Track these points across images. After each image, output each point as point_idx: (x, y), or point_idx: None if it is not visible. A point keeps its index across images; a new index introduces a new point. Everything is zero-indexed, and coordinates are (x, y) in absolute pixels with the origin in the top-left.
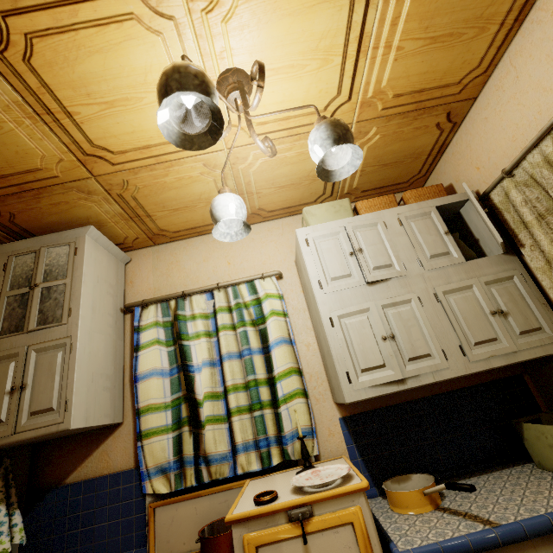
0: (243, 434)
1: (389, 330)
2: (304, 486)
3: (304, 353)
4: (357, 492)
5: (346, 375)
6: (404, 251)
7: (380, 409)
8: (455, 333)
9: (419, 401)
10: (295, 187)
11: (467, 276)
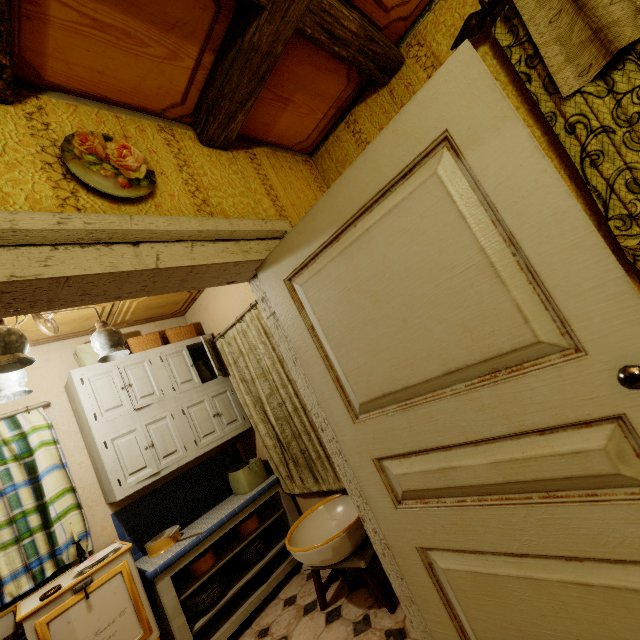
0: (10, 565)
1: (150, 441)
2: (86, 567)
3: (77, 472)
4: (125, 553)
5: (118, 481)
6: (164, 381)
7: (146, 495)
8: (193, 432)
9: (174, 479)
10: (67, 324)
11: (202, 394)
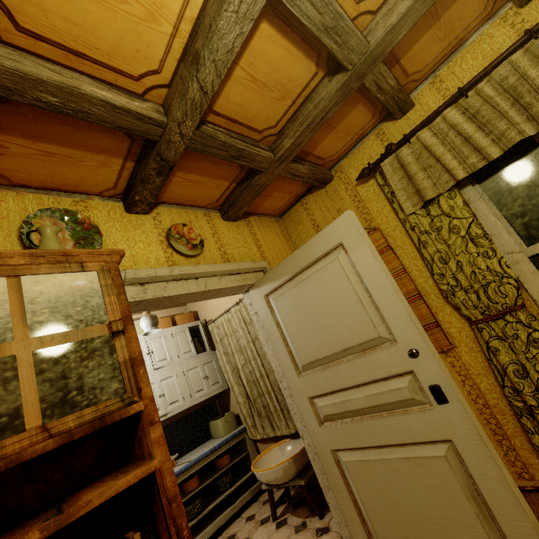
0: None
1: (162, 392)
2: None
3: None
4: None
5: None
6: (173, 351)
7: None
8: (189, 388)
9: (172, 423)
10: None
11: (197, 362)
